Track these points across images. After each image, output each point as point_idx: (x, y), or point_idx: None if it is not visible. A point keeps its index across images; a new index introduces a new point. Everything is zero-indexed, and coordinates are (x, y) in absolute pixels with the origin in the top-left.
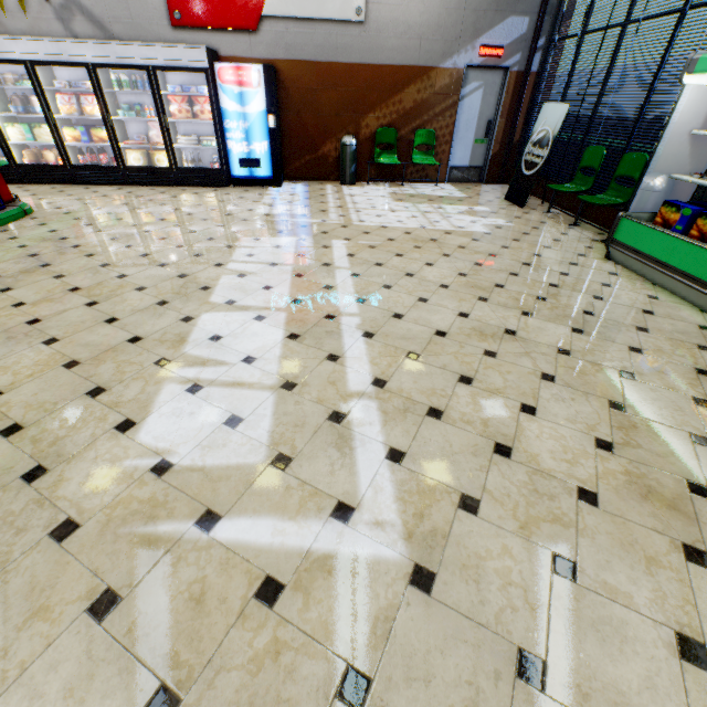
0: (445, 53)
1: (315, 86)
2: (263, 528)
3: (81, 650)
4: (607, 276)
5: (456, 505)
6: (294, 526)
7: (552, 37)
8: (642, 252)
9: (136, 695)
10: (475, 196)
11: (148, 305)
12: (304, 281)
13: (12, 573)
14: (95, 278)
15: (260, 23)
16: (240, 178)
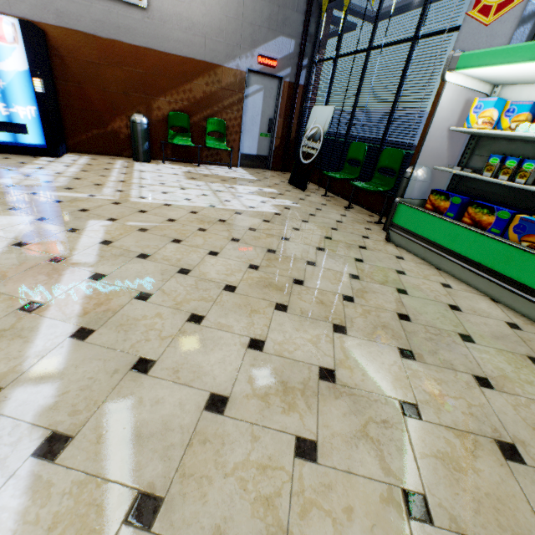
0: (229, 55)
1: (97, 60)
2: None
3: None
4: (396, 261)
5: None
6: None
7: (313, 59)
8: (424, 237)
9: None
10: (264, 179)
11: None
12: None
13: None
14: None
15: None
16: None
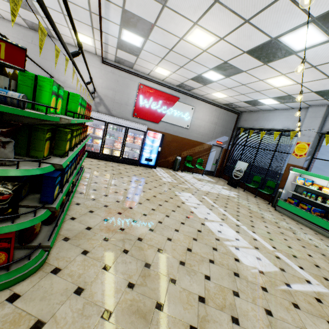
0: (208, 140)
1: (170, 140)
2: (300, 286)
3: (305, 315)
4: (281, 216)
5: (324, 279)
6: (304, 285)
7: (233, 142)
8: (288, 210)
9: (325, 323)
10: (217, 181)
11: (185, 218)
12: (214, 211)
13: (269, 300)
14: (153, 205)
15: (159, 122)
16: (143, 164)
